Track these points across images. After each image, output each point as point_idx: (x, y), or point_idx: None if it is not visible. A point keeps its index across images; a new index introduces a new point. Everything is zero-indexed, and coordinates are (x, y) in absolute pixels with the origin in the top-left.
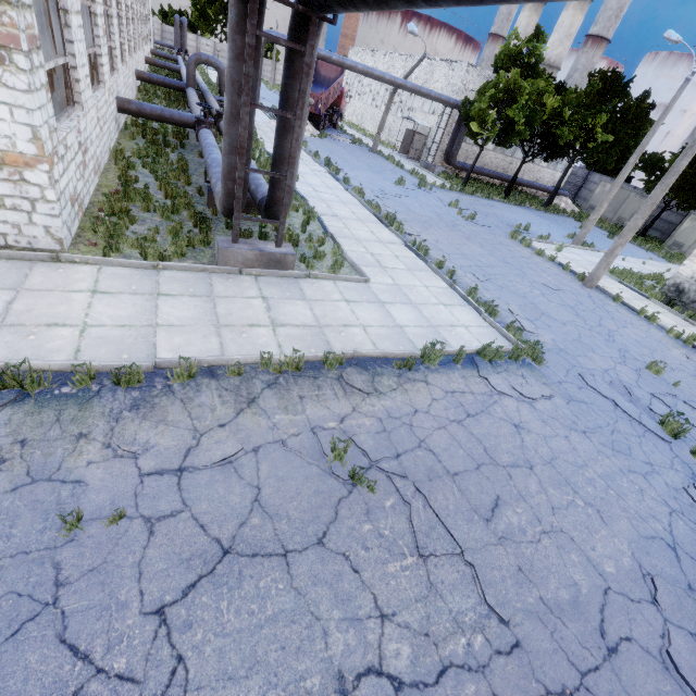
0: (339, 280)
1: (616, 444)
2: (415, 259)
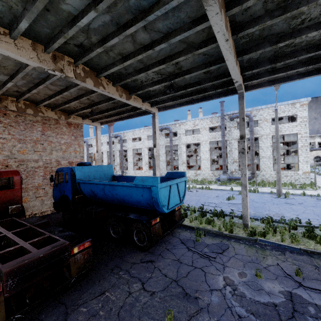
0: None
1: (316, 169)
2: None
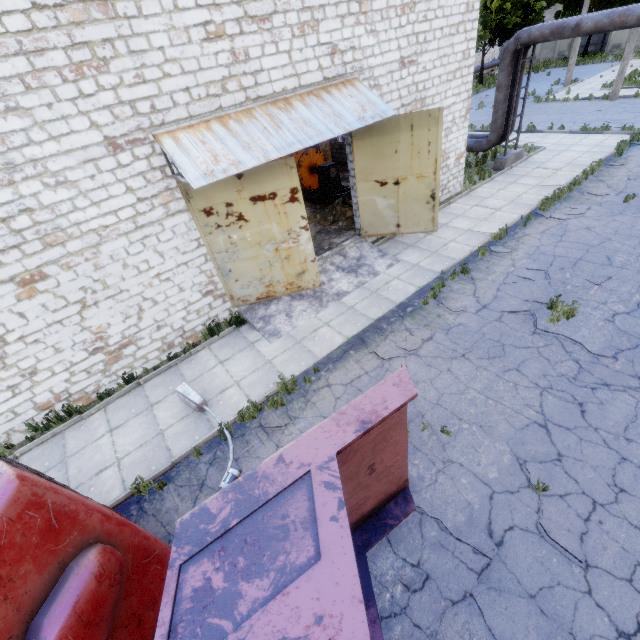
0: (536, 153)
1: None
2: (534, 134)
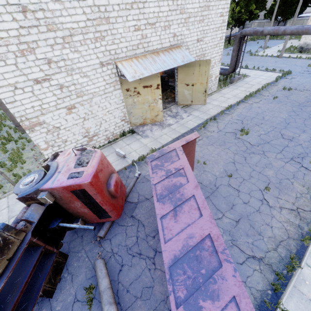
0: (246, 78)
1: None
2: (247, 69)
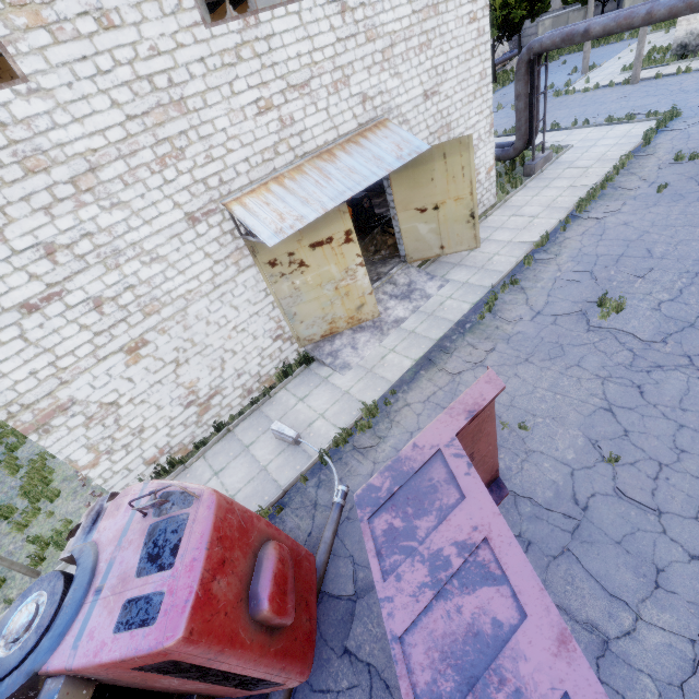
0: (564, 153)
1: None
2: (559, 132)
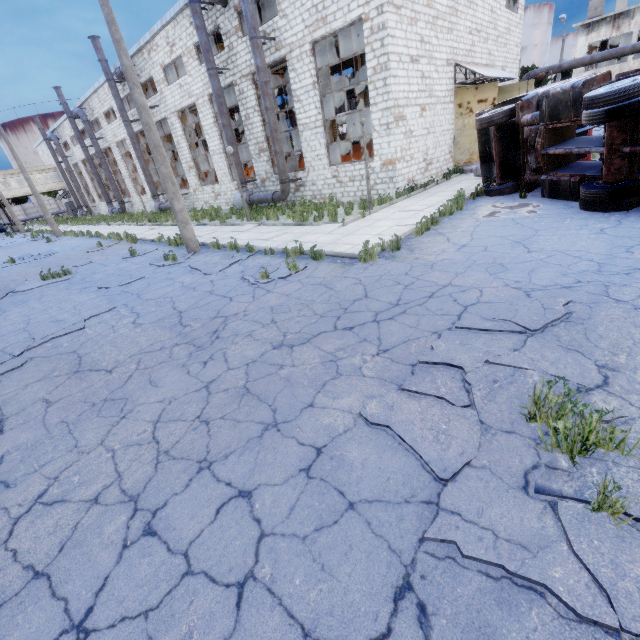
0: None
1: None
2: None
